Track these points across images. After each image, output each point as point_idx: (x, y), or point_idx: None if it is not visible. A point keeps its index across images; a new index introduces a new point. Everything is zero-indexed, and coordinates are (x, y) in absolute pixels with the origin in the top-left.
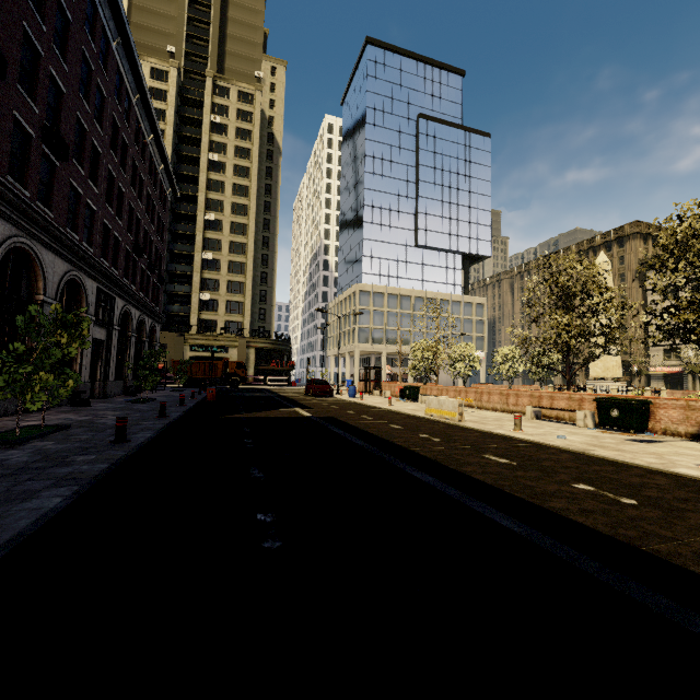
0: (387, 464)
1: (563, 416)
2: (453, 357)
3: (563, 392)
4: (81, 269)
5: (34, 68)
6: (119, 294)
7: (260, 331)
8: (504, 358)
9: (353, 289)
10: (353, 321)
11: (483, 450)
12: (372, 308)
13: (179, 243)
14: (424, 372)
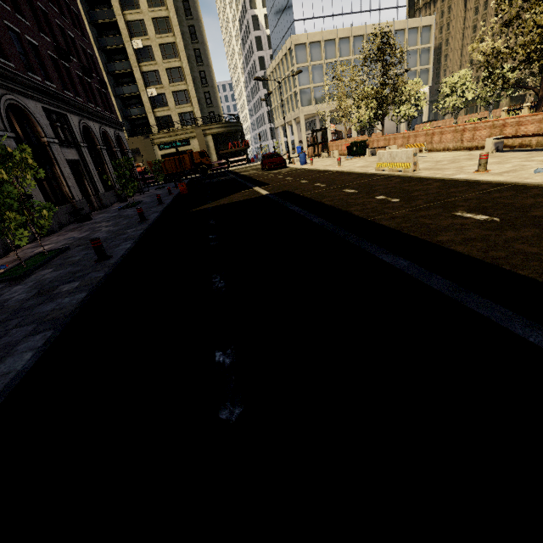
0: (350, 245)
1: (530, 142)
2: (397, 100)
3: (536, 113)
4: (13, 91)
5: None
6: (69, 110)
7: (211, 117)
8: (453, 88)
9: (288, 45)
10: (293, 83)
11: (452, 205)
12: (310, 64)
13: (106, 36)
14: (369, 123)
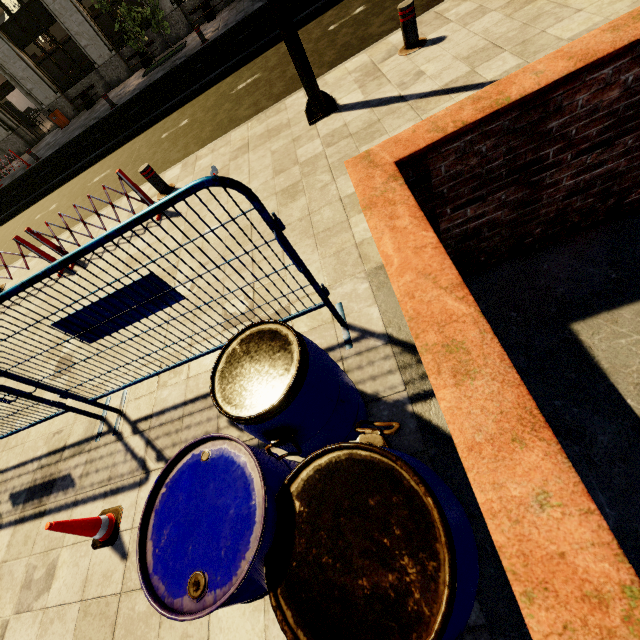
0: None
1: None
2: None
3: None
4: None
5: None
6: None
7: None
8: None
9: None
10: None
11: None
12: None
13: None
14: None
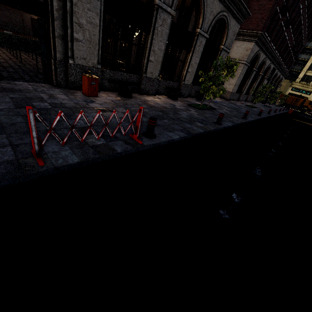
0: None
1: None
2: None
3: None
4: (272, 62)
5: (294, 0)
6: (277, 68)
7: None
8: None
9: None
10: None
11: None
12: None
13: None
14: None
